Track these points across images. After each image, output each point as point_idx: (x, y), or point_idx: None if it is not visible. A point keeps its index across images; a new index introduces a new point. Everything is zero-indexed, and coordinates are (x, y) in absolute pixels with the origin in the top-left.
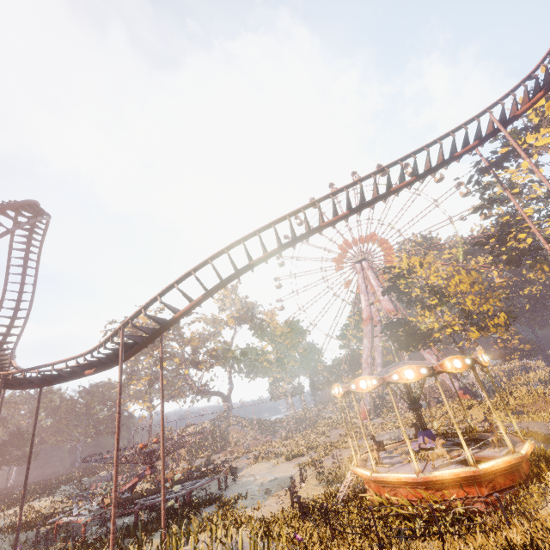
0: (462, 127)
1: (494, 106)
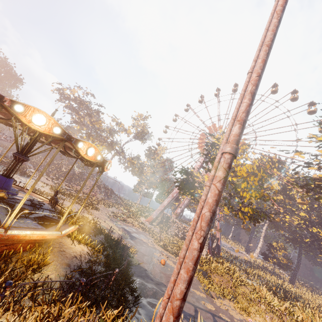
0: None
1: None
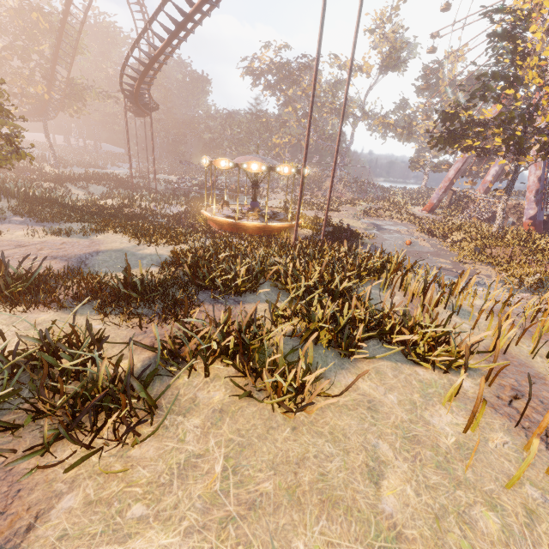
0: None
1: None
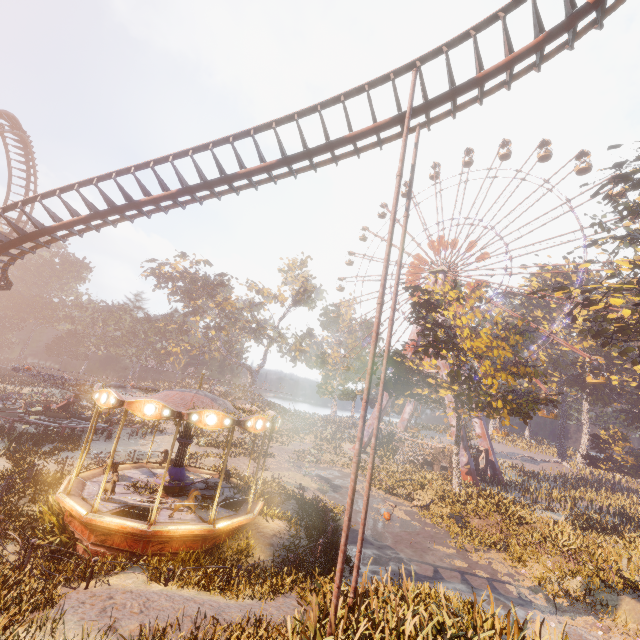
0: (369, 88)
1: (437, 56)
